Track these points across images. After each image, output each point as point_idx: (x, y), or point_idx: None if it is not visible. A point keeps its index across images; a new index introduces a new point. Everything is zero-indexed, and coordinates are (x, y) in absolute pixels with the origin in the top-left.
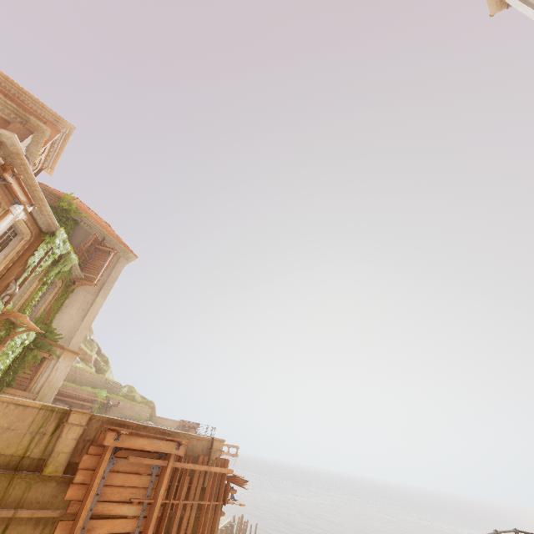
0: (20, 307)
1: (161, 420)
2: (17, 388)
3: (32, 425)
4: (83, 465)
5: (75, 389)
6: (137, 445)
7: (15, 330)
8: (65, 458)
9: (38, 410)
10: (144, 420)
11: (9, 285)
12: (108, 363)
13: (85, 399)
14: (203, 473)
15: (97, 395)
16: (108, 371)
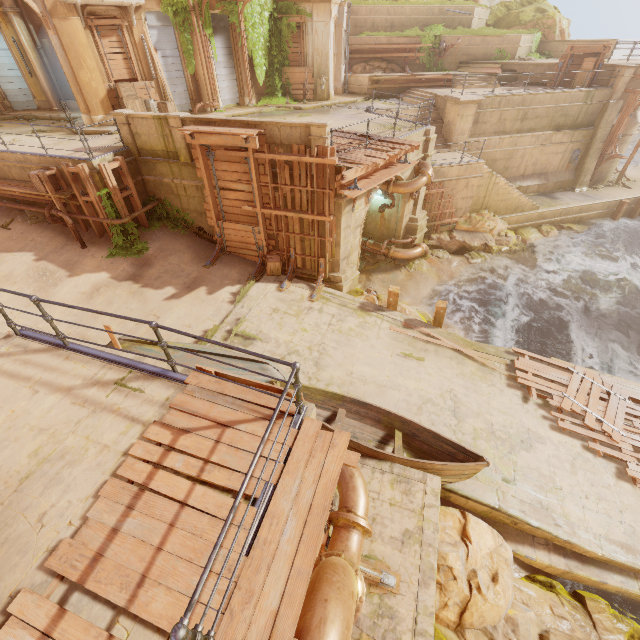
0: None
1: (564, 46)
2: (295, 66)
3: (158, 131)
4: (195, 156)
5: (389, 39)
6: (210, 142)
7: (239, 10)
8: (186, 152)
9: (154, 120)
10: (512, 57)
11: None
12: None
13: (405, 49)
14: (303, 163)
15: (421, 38)
16: None
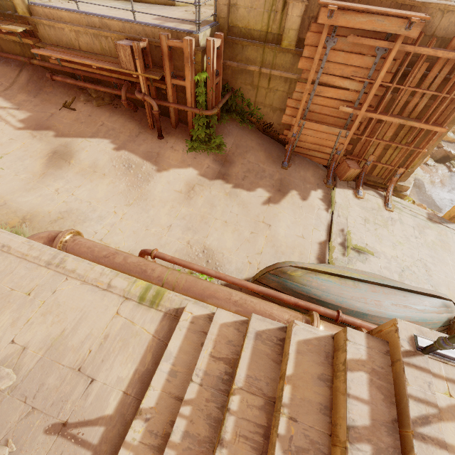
0: None
1: None
2: None
3: (265, 3)
4: (307, 42)
5: None
6: (353, 23)
7: None
8: (294, 35)
9: None
10: None
11: None
12: None
13: None
14: (451, 62)
15: None
16: None
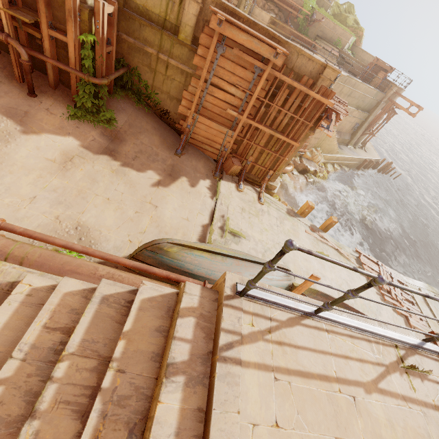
0: None
1: (362, 53)
2: None
3: None
4: (201, 41)
5: None
6: (237, 38)
7: None
8: (190, 31)
9: None
10: (342, 47)
11: None
12: None
13: (292, 6)
14: (303, 93)
15: (303, 3)
16: None
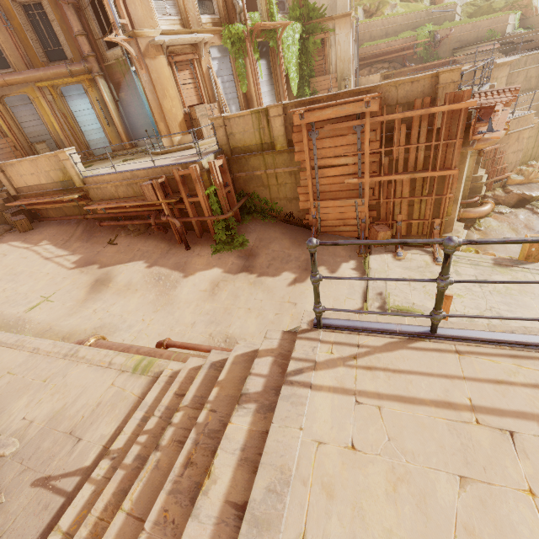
0: (266, 11)
1: None
2: (319, 76)
3: (254, 125)
4: (295, 140)
5: (388, 44)
6: (322, 117)
7: (277, 35)
8: (283, 139)
9: (251, 116)
10: (502, 34)
11: (234, 5)
12: None
13: (403, 48)
14: (425, 117)
15: (416, 37)
16: None
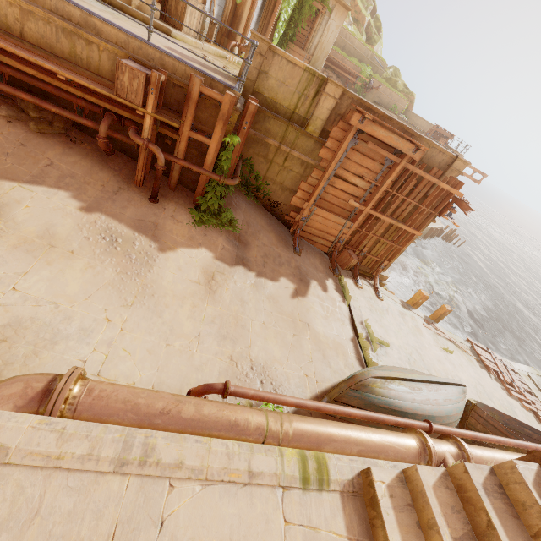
0: None
1: (415, 118)
2: (297, 45)
3: (298, 85)
4: (332, 135)
5: (343, 58)
6: (377, 134)
7: None
8: (320, 124)
9: (303, 72)
10: (398, 113)
11: None
12: (380, 31)
13: (350, 73)
14: (430, 184)
15: (361, 70)
16: (377, 43)
